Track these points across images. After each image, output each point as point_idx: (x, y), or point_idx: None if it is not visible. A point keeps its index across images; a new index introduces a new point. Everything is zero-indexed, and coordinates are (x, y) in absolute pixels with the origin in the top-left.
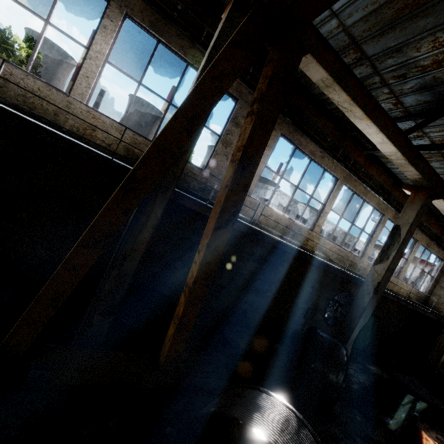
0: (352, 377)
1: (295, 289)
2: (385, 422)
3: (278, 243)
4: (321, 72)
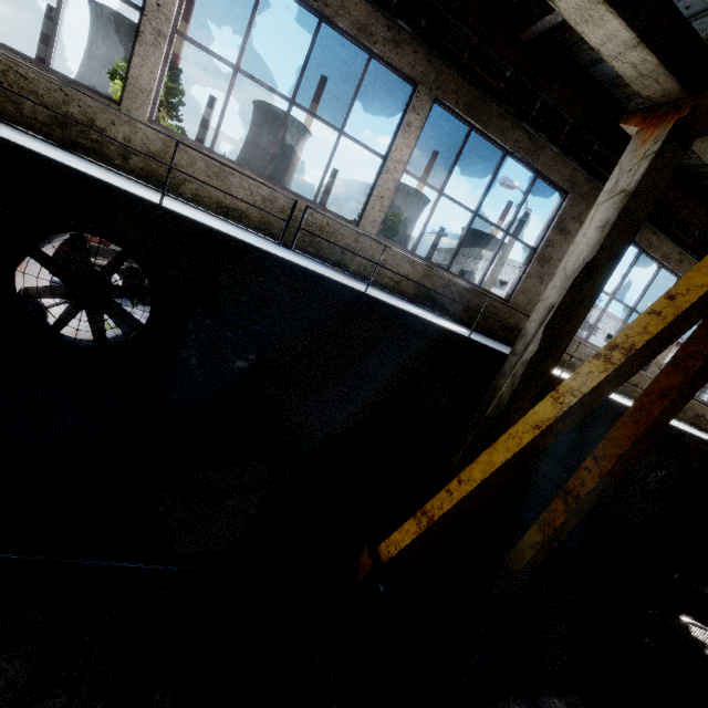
0: None
1: None
2: None
3: None
4: None
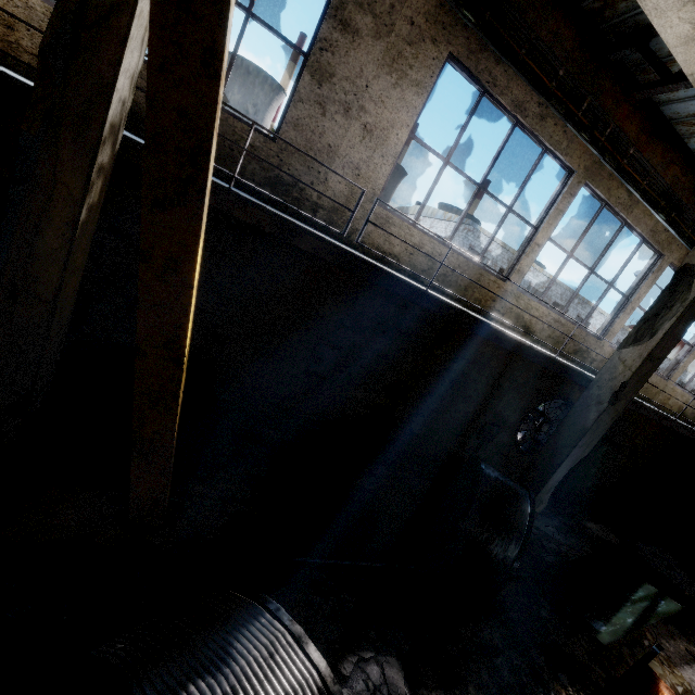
0: (548, 539)
1: (464, 389)
2: (592, 628)
3: (410, 292)
4: None
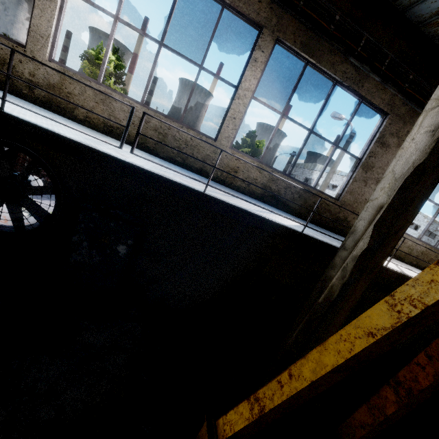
0: None
1: None
2: None
3: None
4: None
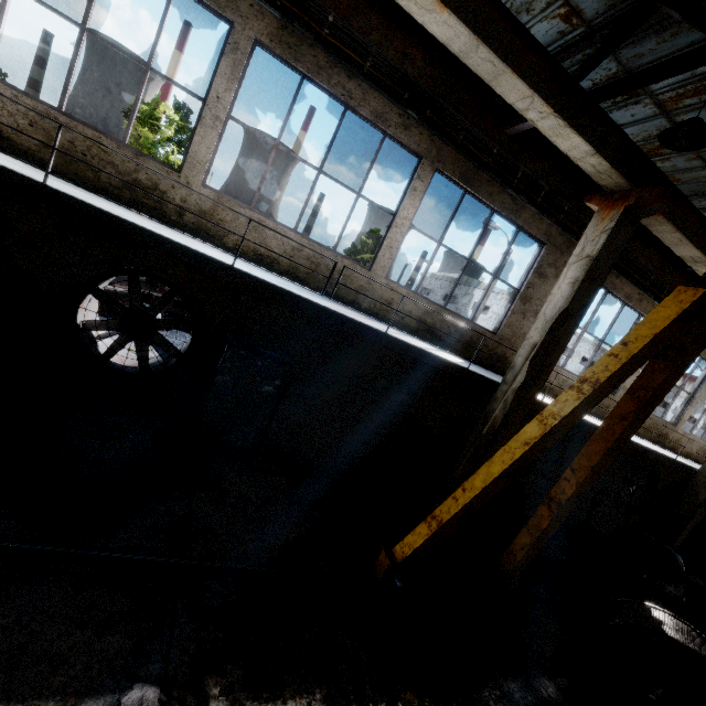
0: None
1: None
2: None
3: None
4: (695, 252)
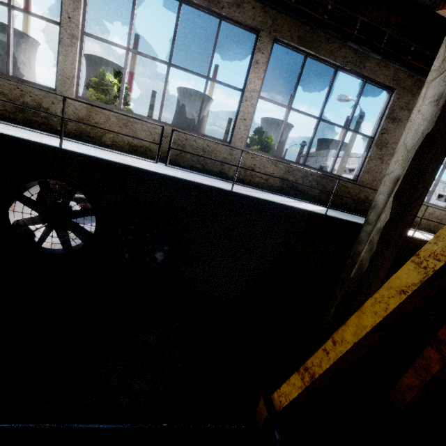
0: None
1: None
2: None
3: None
4: None
